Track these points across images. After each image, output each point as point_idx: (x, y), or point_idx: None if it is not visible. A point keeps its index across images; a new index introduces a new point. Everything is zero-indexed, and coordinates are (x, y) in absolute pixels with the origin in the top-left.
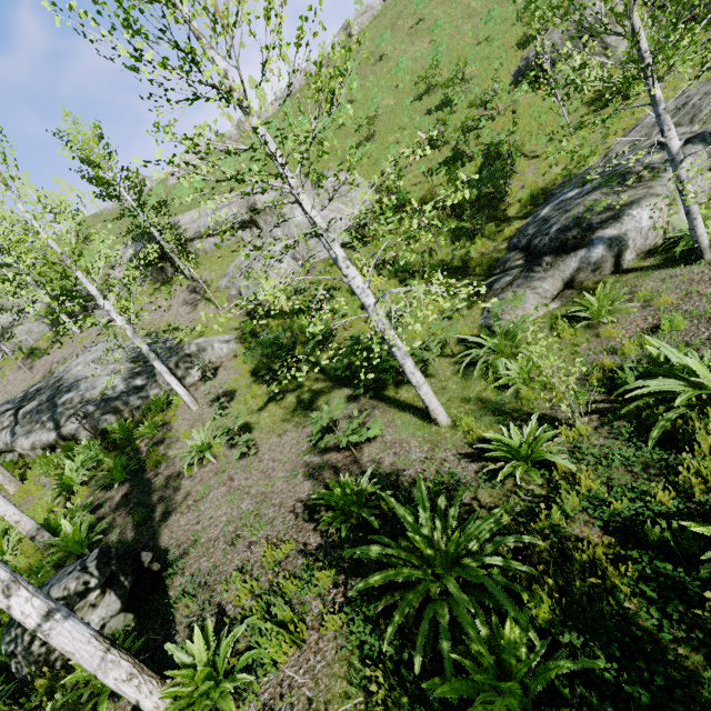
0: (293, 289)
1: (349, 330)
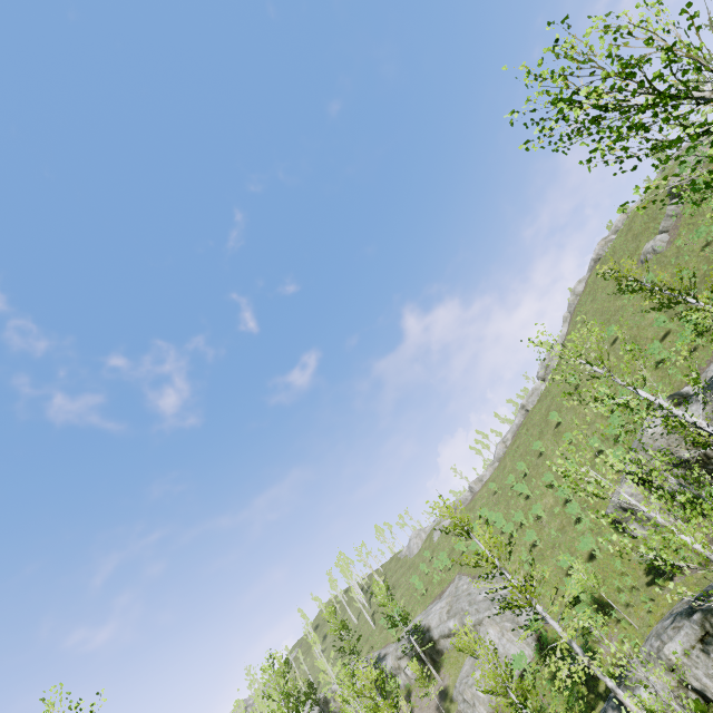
0: None
1: None
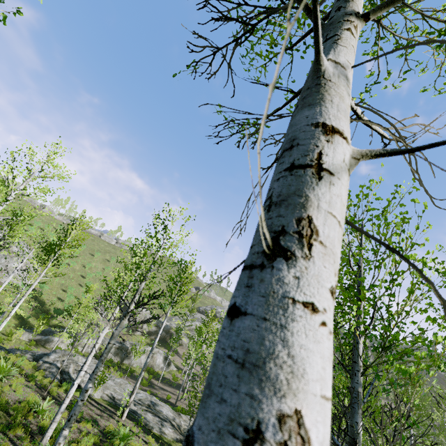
0: None
1: None
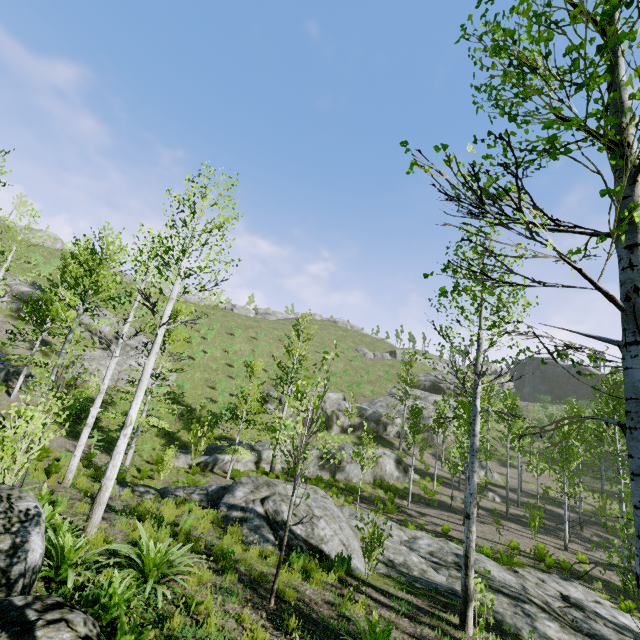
0: (107, 390)
1: (111, 425)
